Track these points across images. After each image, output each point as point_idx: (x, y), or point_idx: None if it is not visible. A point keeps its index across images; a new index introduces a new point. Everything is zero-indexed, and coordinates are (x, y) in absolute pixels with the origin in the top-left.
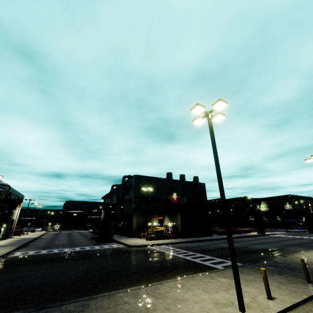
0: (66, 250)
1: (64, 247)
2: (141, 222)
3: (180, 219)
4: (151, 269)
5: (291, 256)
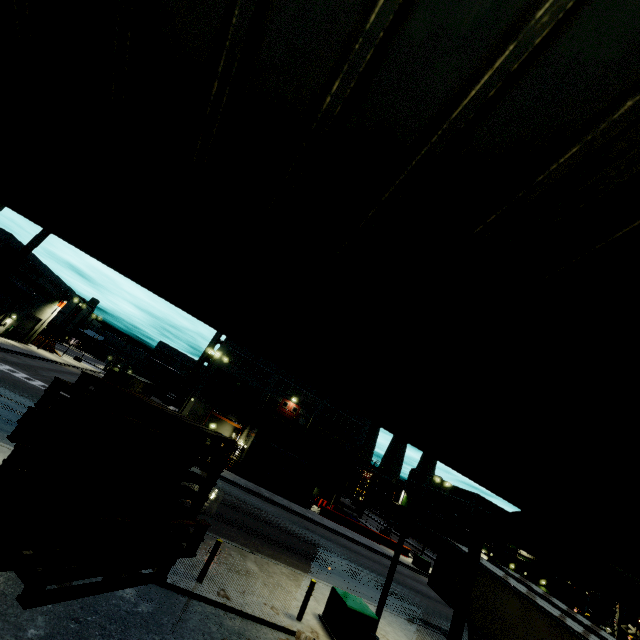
0: (16, 374)
1: (30, 374)
2: (199, 413)
3: (252, 439)
4: (2, 421)
5: (269, 561)
